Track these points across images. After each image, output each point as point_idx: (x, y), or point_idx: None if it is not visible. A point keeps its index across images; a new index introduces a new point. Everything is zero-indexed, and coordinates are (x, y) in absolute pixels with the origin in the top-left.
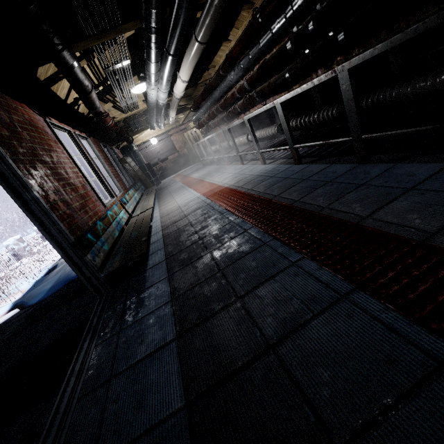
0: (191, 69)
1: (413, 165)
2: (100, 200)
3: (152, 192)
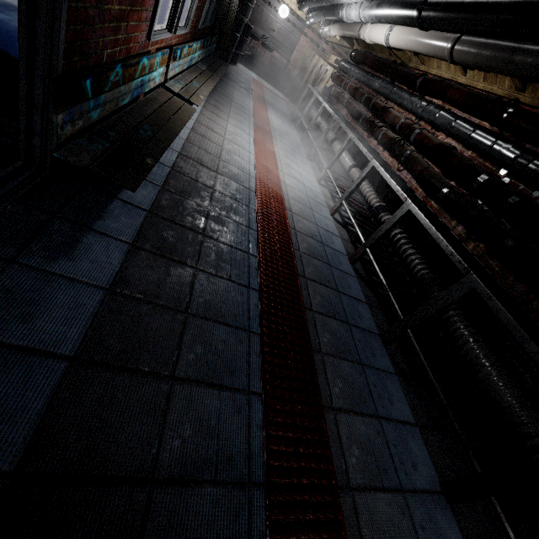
0: (410, 48)
1: (401, 392)
2: (151, 22)
3: (217, 75)
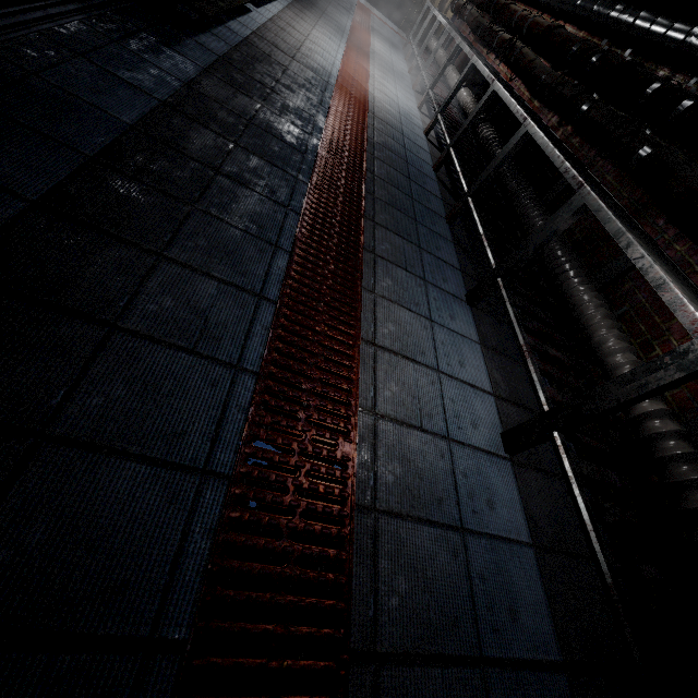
0: None
1: (452, 251)
2: None
3: None
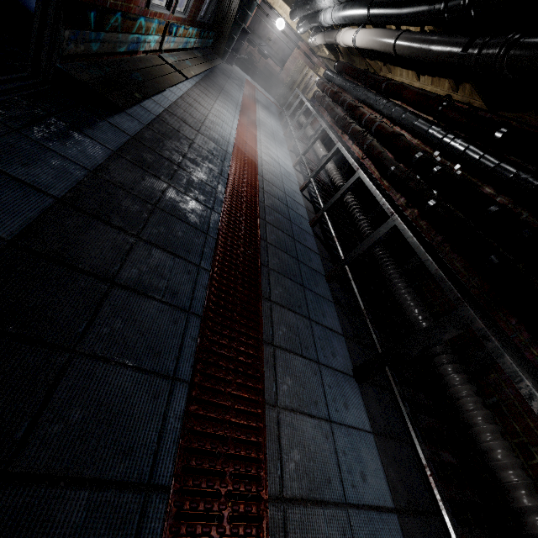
0: (369, 46)
1: (334, 313)
2: None
3: (210, 63)
